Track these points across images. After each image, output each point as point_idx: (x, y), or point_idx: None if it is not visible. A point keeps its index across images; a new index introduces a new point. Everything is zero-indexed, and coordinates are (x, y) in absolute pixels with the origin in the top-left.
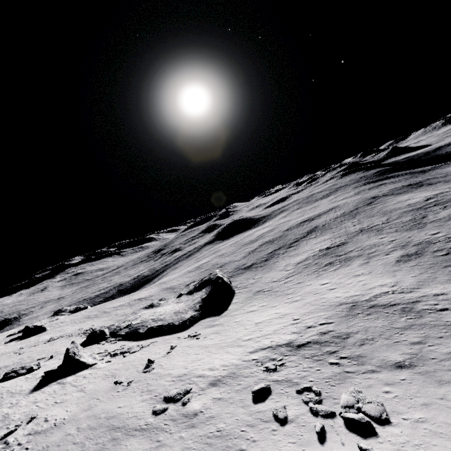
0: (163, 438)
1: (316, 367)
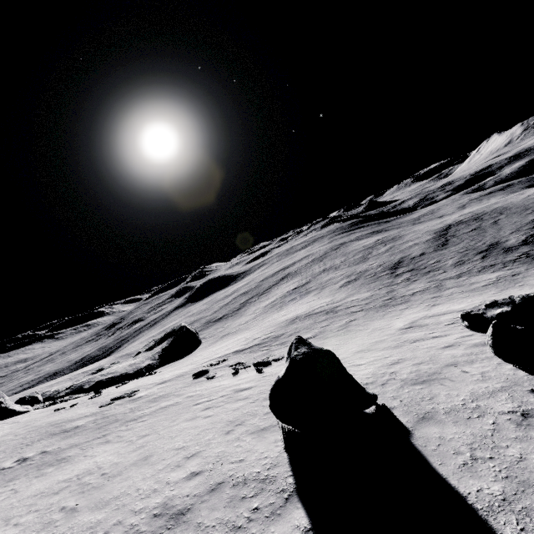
0: (107, 412)
1: (251, 355)
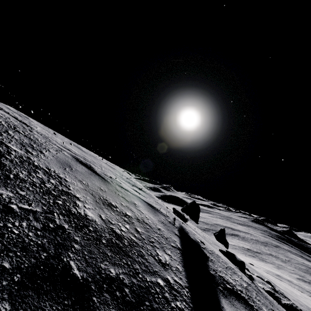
0: None
1: None
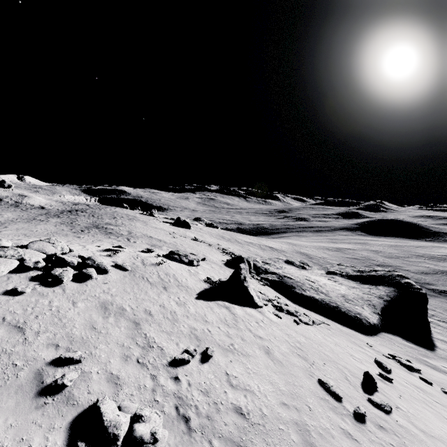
0: None
1: None
